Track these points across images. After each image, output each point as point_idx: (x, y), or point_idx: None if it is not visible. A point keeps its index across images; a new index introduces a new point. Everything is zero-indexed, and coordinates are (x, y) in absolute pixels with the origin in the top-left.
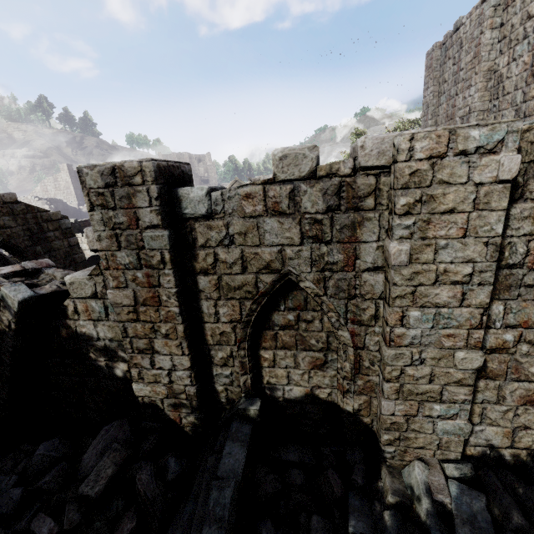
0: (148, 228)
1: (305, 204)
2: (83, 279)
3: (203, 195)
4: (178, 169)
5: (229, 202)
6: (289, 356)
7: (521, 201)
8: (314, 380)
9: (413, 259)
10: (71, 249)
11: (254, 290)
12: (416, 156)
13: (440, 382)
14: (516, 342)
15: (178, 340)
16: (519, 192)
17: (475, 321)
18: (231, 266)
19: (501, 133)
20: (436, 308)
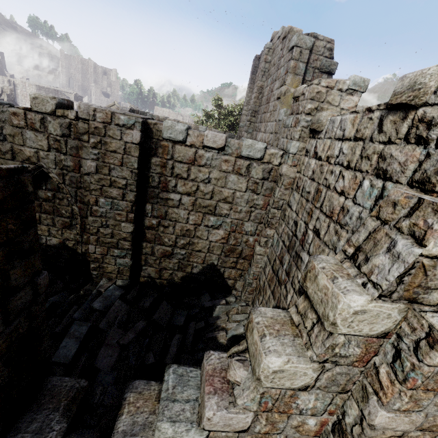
0: None
1: (50, 128)
2: None
3: None
4: None
5: (2, 114)
6: (49, 218)
7: (155, 157)
8: (64, 235)
9: (99, 172)
10: None
11: None
12: (97, 120)
13: (117, 238)
14: (157, 225)
15: None
16: (154, 152)
17: (129, 209)
18: (5, 154)
19: (133, 121)
20: (112, 199)
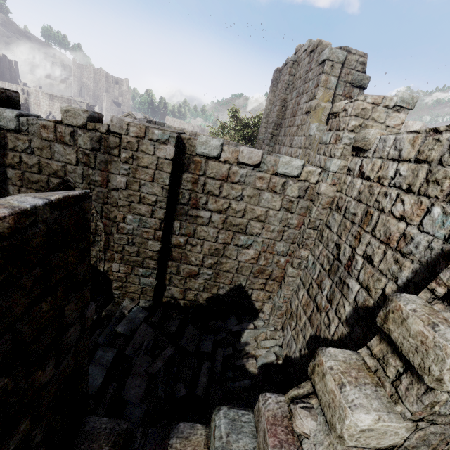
0: None
1: (80, 142)
2: None
3: (13, 117)
4: (3, 94)
5: (31, 126)
6: None
7: (186, 172)
8: None
9: (129, 187)
10: None
11: (46, 186)
12: (130, 134)
13: (142, 256)
14: (185, 243)
15: None
16: (186, 168)
17: (158, 226)
18: (31, 167)
19: (167, 136)
20: (140, 216)
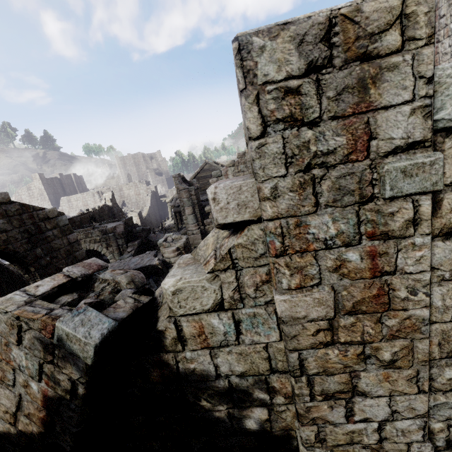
0: (394, 152)
1: None
2: (199, 280)
3: None
4: None
5: None
6: None
7: None
8: None
9: None
10: (71, 247)
11: None
12: None
13: None
14: None
15: (415, 369)
16: None
17: None
18: None
19: None
20: None
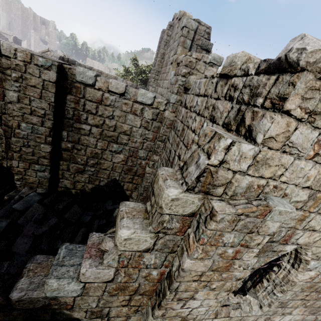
0: None
1: None
2: None
3: None
4: None
5: None
6: None
7: (70, 94)
8: None
9: (21, 101)
10: None
11: None
12: (18, 58)
13: (37, 156)
14: (72, 148)
15: None
16: (69, 91)
17: (47, 133)
18: None
19: (50, 64)
20: (32, 124)
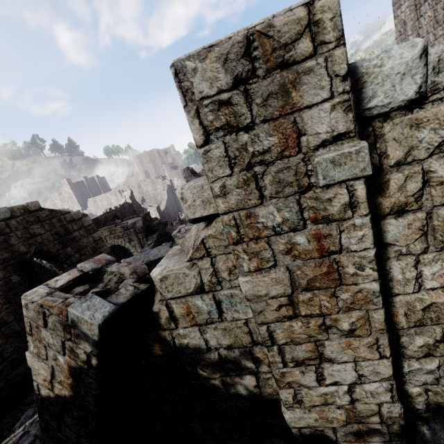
0: (322, 145)
1: None
2: (180, 268)
3: (413, 58)
4: None
5: None
6: None
7: None
8: None
9: None
10: (96, 244)
11: None
12: None
13: None
14: None
15: (374, 336)
16: None
17: None
18: None
19: None
20: None
